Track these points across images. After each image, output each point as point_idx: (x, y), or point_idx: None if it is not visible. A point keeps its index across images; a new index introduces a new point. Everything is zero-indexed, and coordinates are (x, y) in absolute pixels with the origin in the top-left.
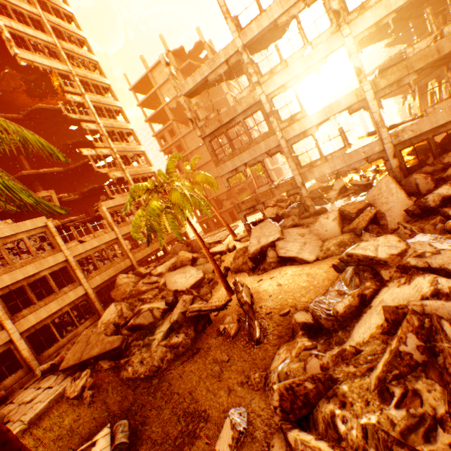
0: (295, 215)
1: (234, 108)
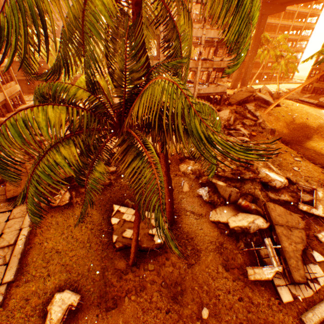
0: None
1: None
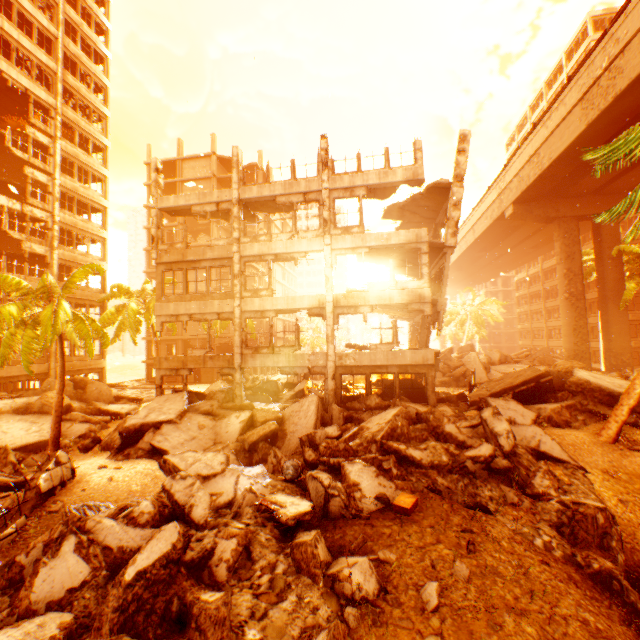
0: (219, 400)
1: (205, 250)
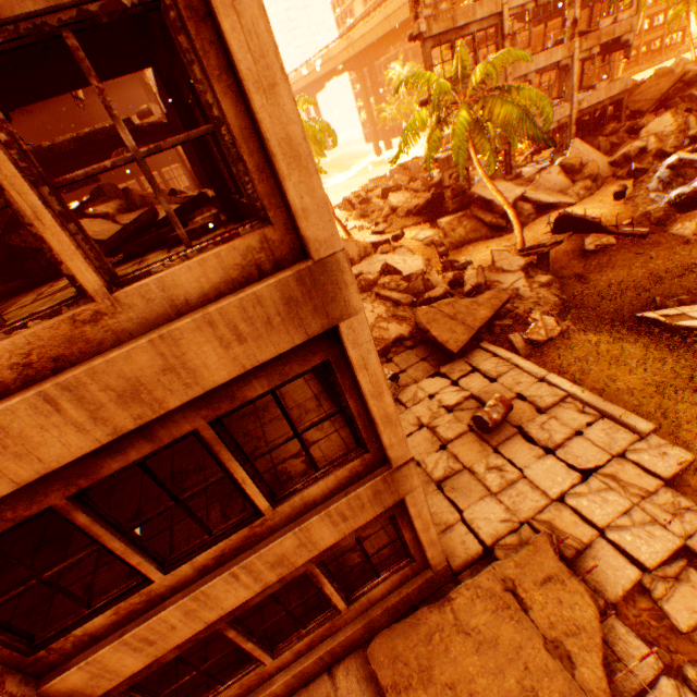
0: (499, 178)
1: (473, 8)
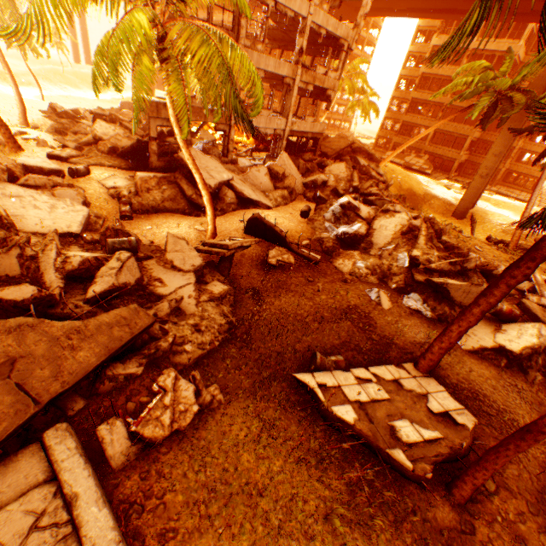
0: (216, 156)
1: None
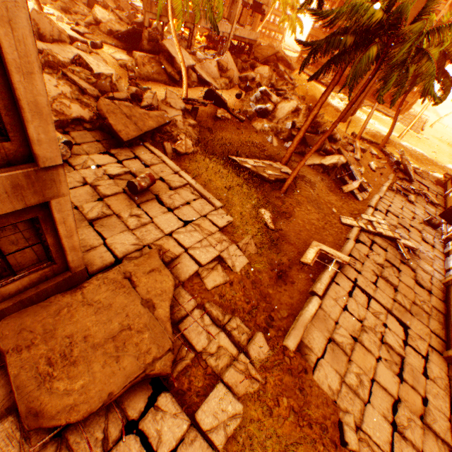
0: (183, 47)
1: None
